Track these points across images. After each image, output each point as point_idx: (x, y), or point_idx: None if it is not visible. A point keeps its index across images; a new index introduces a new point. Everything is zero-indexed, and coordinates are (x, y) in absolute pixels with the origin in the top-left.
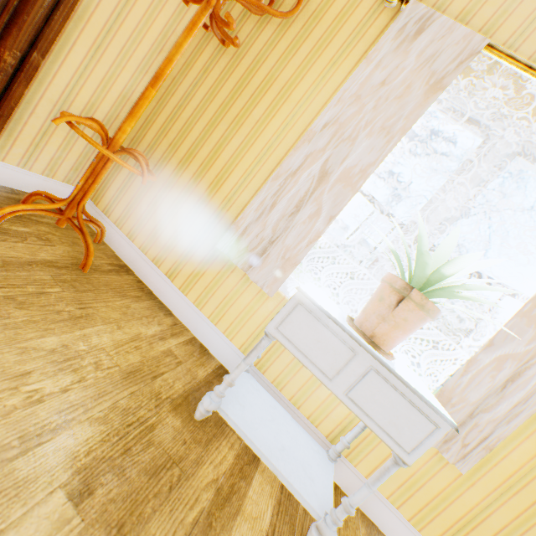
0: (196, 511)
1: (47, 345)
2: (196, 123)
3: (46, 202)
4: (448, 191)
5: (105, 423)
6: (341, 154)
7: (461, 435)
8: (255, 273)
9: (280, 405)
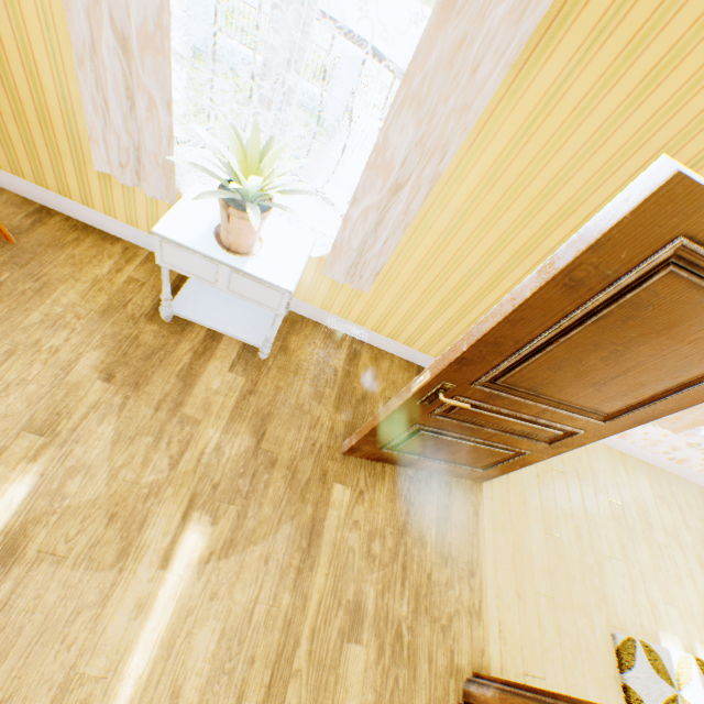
0: (181, 366)
1: (36, 320)
2: None
3: None
4: (279, 3)
5: (104, 347)
6: (121, 2)
7: (359, 272)
8: (147, 189)
9: None
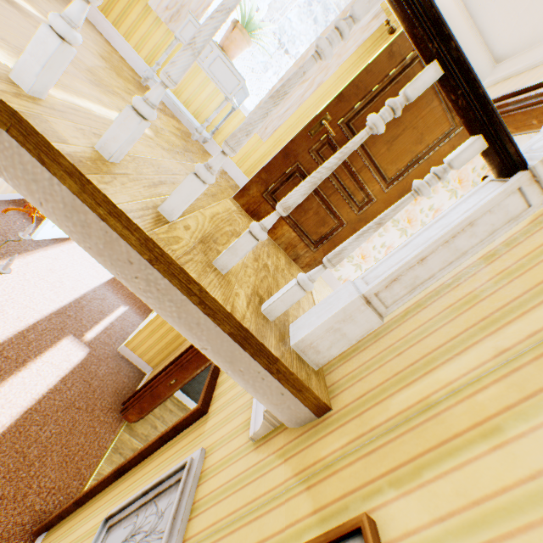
0: None
1: None
2: None
3: None
4: None
5: (103, 53)
6: None
7: (266, 126)
8: (172, 26)
9: (186, 109)
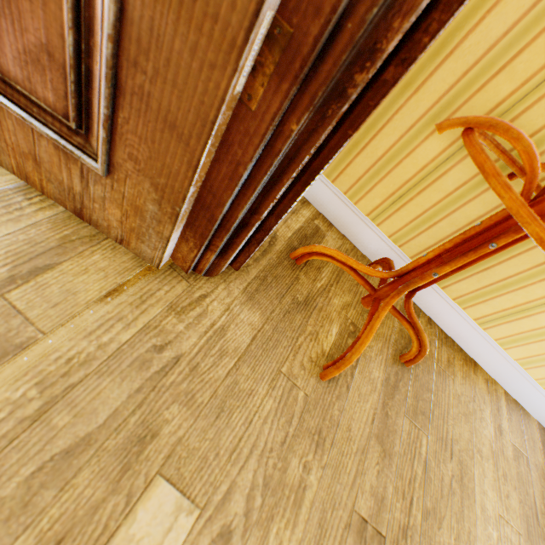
0: None
1: None
2: None
3: (293, 220)
4: None
5: None
6: None
7: None
8: None
9: None
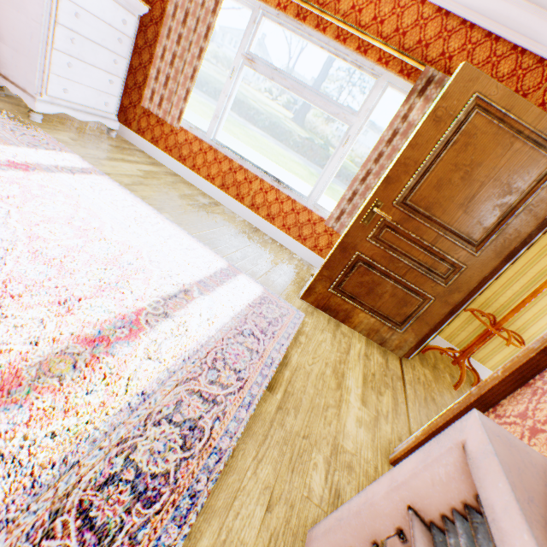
0: None
1: None
2: (515, 281)
3: None
4: None
5: None
6: None
7: None
8: None
9: None
